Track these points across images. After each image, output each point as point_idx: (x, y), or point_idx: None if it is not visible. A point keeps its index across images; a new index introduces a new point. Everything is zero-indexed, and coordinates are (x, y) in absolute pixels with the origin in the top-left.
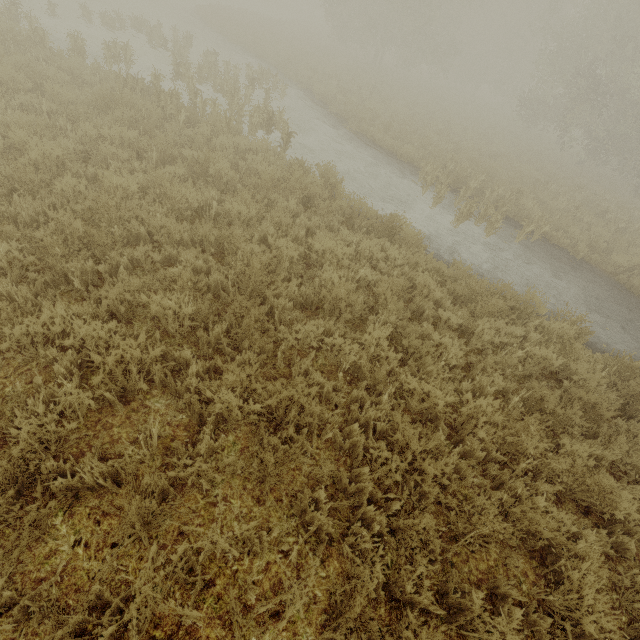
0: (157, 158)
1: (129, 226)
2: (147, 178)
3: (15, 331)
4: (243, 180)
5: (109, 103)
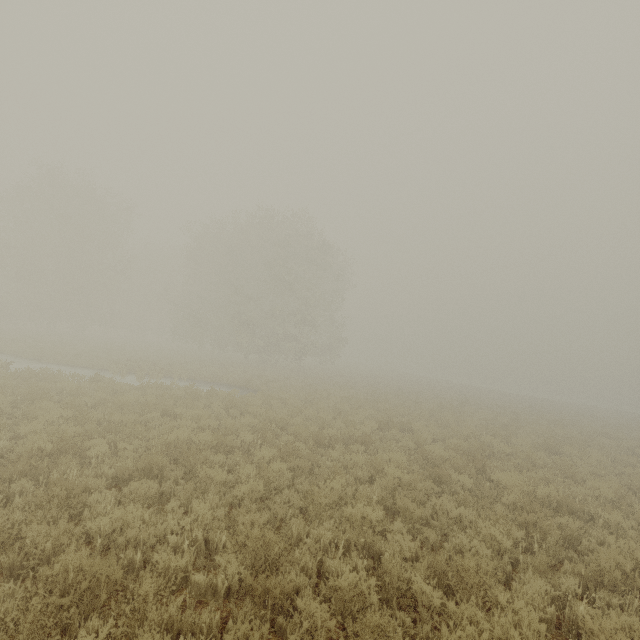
0: None
1: None
2: None
3: None
4: None
5: None
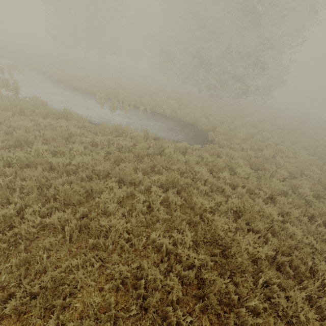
0: None
1: None
2: None
3: None
4: None
5: None
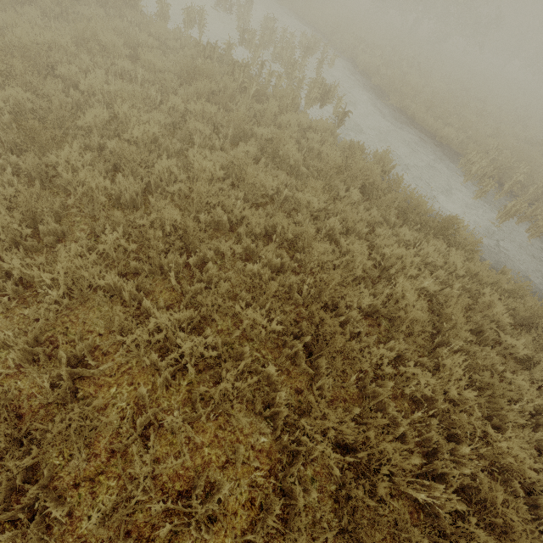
0: (231, 133)
1: (213, 213)
2: (227, 158)
3: (127, 340)
4: (306, 162)
5: (192, 73)
